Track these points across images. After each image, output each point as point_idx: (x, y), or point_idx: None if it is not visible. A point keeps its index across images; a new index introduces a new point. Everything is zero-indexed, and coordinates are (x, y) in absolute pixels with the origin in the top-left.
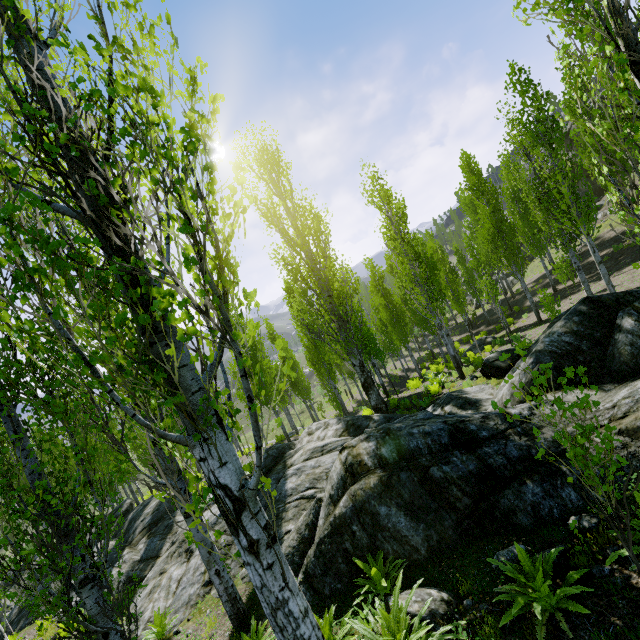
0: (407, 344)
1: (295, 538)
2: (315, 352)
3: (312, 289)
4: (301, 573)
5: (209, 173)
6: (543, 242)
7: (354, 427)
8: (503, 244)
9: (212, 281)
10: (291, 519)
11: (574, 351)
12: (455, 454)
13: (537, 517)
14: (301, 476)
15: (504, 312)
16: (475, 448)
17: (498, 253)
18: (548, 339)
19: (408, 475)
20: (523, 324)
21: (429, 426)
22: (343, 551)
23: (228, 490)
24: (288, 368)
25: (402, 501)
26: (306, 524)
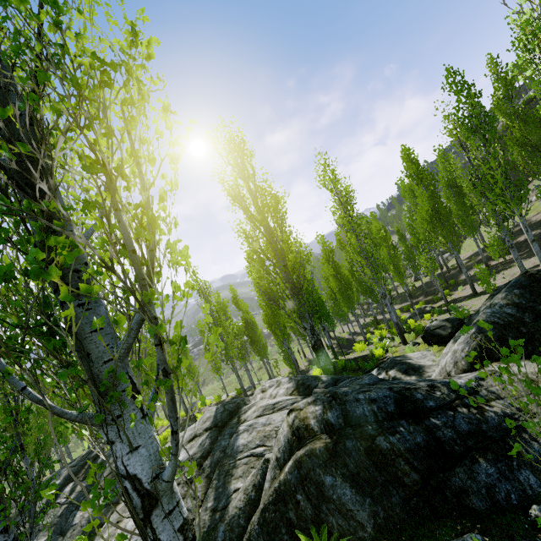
0: (354, 311)
1: (242, 499)
2: (271, 315)
3: (269, 259)
4: (244, 540)
5: (128, 109)
6: (475, 223)
7: (304, 386)
8: (440, 224)
9: (126, 232)
10: (240, 477)
11: (517, 323)
12: (402, 424)
13: (493, 501)
14: (252, 433)
15: (441, 284)
16: (422, 418)
17: (436, 232)
18: (490, 310)
19: (354, 444)
20: (459, 296)
21: (375, 392)
22: (287, 521)
23: (137, 482)
24: (215, 336)
25: (348, 472)
26: (253, 485)
